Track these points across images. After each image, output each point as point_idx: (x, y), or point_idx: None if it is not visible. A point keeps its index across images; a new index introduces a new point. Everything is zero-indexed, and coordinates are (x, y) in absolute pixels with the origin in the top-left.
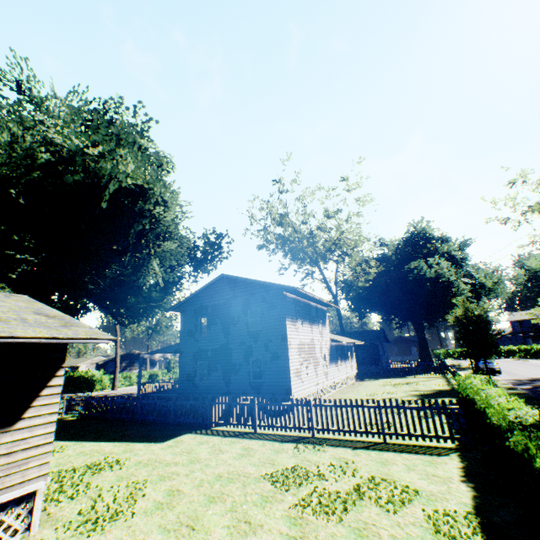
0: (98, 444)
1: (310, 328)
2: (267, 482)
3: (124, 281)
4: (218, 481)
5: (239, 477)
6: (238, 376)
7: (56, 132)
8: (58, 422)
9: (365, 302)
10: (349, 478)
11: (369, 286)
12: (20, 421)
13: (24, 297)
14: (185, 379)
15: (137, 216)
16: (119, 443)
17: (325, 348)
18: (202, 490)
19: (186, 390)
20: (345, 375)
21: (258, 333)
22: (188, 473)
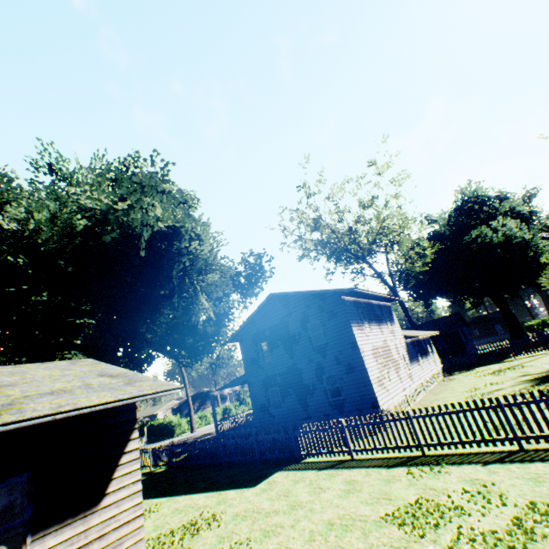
0: (190, 497)
1: (379, 329)
2: (392, 526)
3: (178, 323)
4: (330, 531)
5: (354, 522)
6: (314, 398)
7: (87, 197)
8: (148, 476)
9: (429, 287)
10: (499, 509)
11: (429, 269)
12: (105, 497)
13: (88, 361)
14: (259, 410)
15: (175, 256)
16: (210, 493)
17: (400, 347)
18: (316, 546)
19: (264, 421)
20: (430, 372)
21: (324, 347)
22: (293, 524)
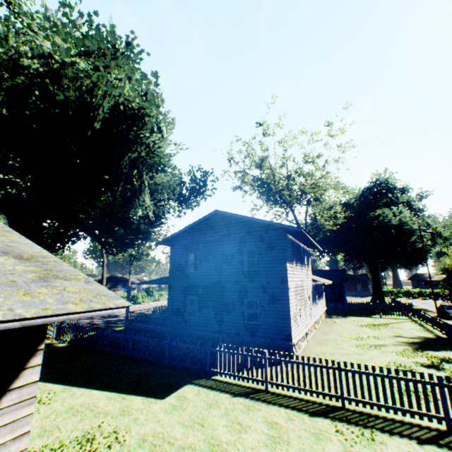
0: (89, 393)
1: (301, 270)
2: None
3: (113, 212)
4: None
5: None
6: (231, 316)
7: (45, 37)
8: (48, 349)
9: (329, 244)
10: None
11: (334, 229)
12: None
13: None
14: (173, 313)
15: (131, 143)
16: (113, 394)
17: (309, 288)
18: None
19: (175, 324)
20: (320, 313)
21: (254, 274)
22: None
